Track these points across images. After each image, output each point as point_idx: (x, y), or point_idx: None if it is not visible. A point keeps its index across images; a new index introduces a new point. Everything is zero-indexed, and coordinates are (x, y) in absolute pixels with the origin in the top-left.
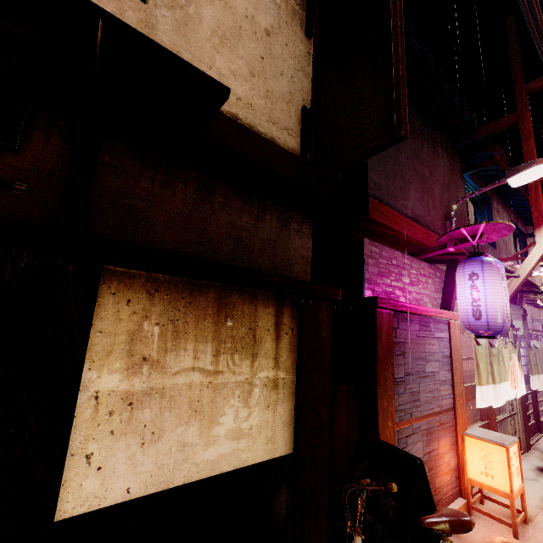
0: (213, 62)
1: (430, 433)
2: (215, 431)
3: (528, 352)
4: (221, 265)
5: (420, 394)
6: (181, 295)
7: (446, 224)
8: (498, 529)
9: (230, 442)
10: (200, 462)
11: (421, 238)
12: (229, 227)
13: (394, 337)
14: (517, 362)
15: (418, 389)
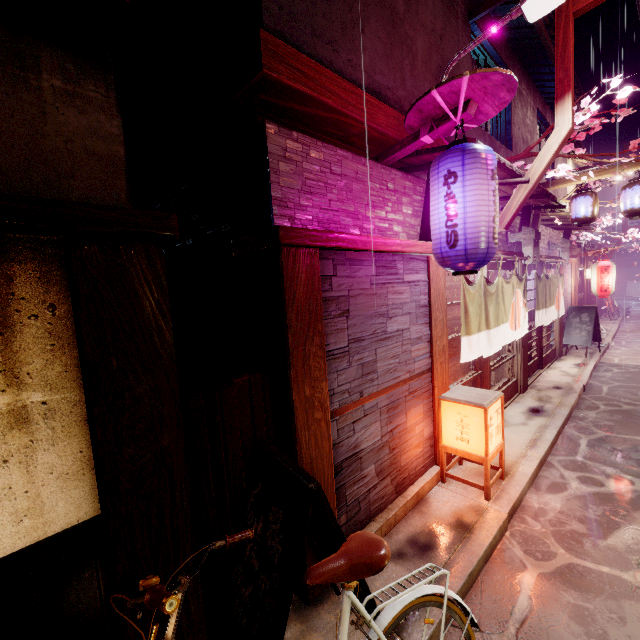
0: None
1: (393, 408)
2: None
3: (536, 284)
4: None
5: (377, 363)
6: None
7: None
8: (470, 493)
9: None
10: None
11: (384, 126)
12: None
13: (328, 290)
14: (521, 298)
15: (374, 357)
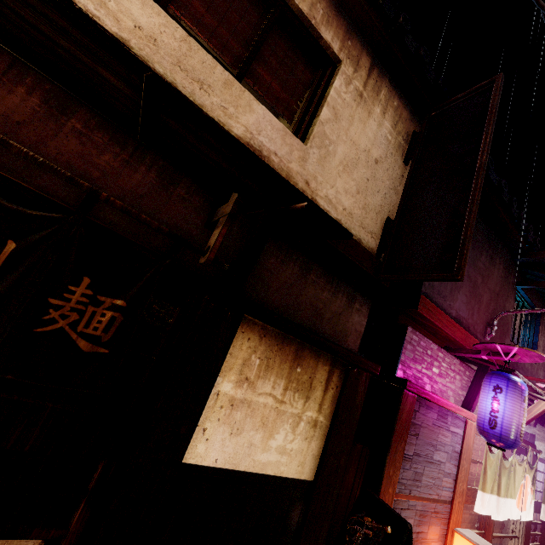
0: (335, 183)
1: (423, 516)
2: (270, 442)
3: None
4: (307, 329)
5: (423, 476)
6: (277, 342)
7: (487, 329)
8: None
9: (277, 454)
10: (257, 460)
11: (458, 338)
12: (313, 298)
13: (413, 418)
14: (529, 484)
15: (422, 471)
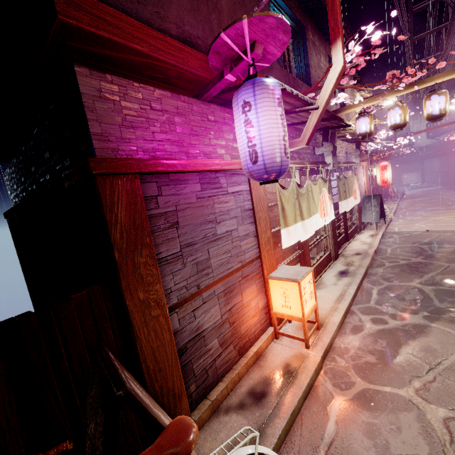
0: None
1: (230, 292)
2: None
3: (338, 183)
4: None
5: (211, 260)
6: None
7: None
8: (296, 345)
9: None
10: None
11: (196, 69)
12: None
13: (155, 208)
14: (327, 194)
15: (207, 255)
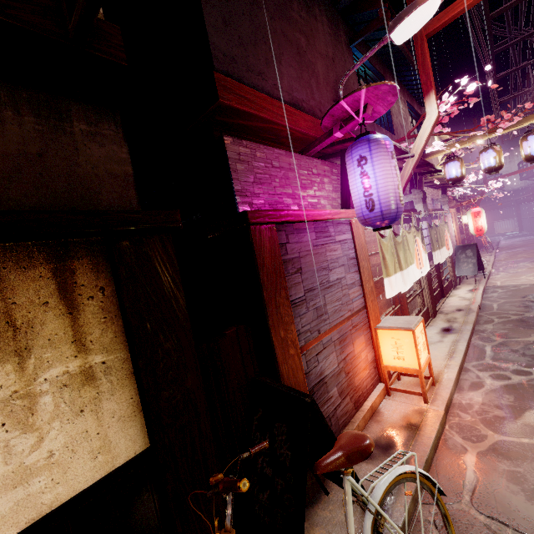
0: None
1: (343, 340)
2: None
3: (429, 232)
4: None
5: (327, 306)
6: None
7: None
8: (412, 400)
9: (6, 495)
10: None
11: (305, 128)
12: None
13: (285, 254)
14: (421, 244)
15: (324, 301)
